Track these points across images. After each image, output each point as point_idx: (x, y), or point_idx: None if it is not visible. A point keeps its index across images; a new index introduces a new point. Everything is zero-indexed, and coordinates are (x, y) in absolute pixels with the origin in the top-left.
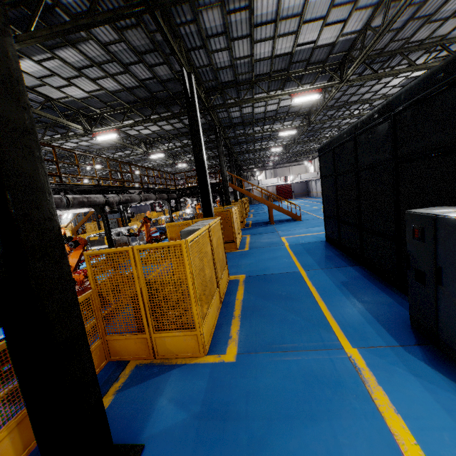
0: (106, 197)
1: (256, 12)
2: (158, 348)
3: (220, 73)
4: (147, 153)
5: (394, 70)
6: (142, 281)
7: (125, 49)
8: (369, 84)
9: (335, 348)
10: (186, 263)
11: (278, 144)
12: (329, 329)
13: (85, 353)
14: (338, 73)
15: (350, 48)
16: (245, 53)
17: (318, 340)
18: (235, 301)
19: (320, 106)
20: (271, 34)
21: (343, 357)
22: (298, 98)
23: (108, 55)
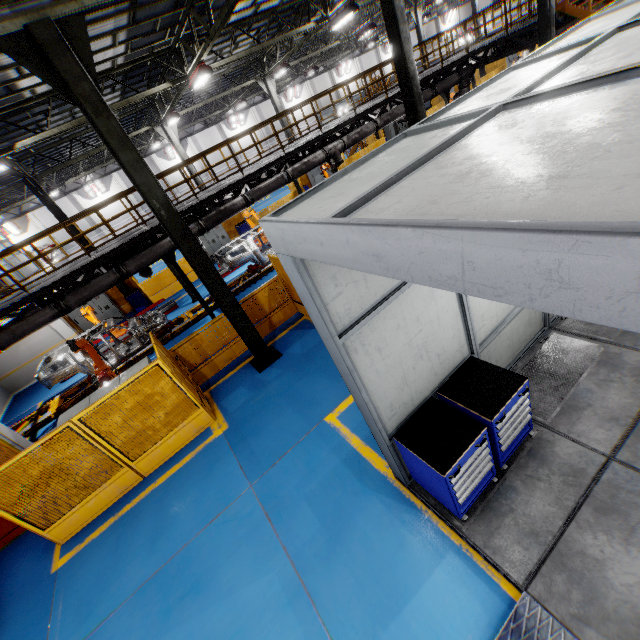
0: (326, 152)
1: None
2: None
3: None
4: None
5: None
6: None
7: None
8: None
9: None
10: None
11: None
12: None
13: (246, 320)
14: None
15: None
16: None
17: None
18: None
19: None
20: None
21: None
22: None
23: None
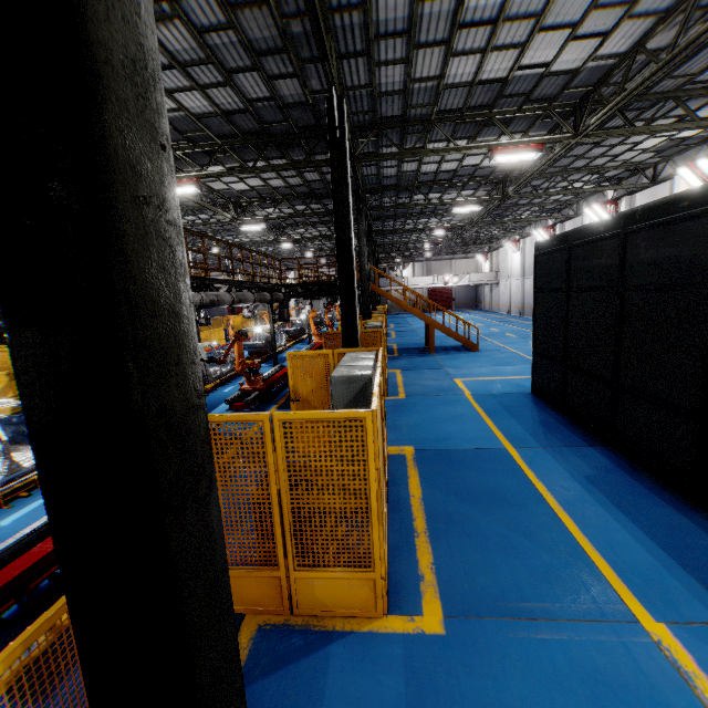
0: None
1: (468, 2)
2: (299, 595)
3: (382, 101)
4: (238, 222)
5: (662, 124)
6: (282, 477)
7: (232, 43)
8: (609, 143)
9: (624, 619)
10: (370, 452)
11: (445, 225)
12: (598, 576)
13: (237, 686)
14: (568, 120)
15: (601, 81)
16: (431, 72)
17: (586, 598)
18: (410, 498)
19: (529, 171)
20: (481, 44)
21: (646, 642)
22: (503, 156)
23: (202, 52)
